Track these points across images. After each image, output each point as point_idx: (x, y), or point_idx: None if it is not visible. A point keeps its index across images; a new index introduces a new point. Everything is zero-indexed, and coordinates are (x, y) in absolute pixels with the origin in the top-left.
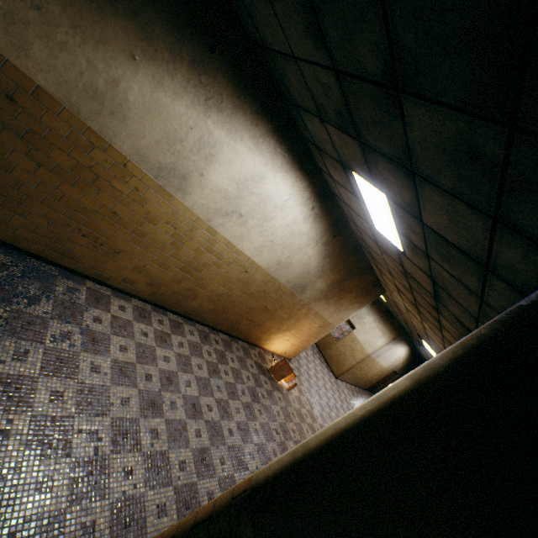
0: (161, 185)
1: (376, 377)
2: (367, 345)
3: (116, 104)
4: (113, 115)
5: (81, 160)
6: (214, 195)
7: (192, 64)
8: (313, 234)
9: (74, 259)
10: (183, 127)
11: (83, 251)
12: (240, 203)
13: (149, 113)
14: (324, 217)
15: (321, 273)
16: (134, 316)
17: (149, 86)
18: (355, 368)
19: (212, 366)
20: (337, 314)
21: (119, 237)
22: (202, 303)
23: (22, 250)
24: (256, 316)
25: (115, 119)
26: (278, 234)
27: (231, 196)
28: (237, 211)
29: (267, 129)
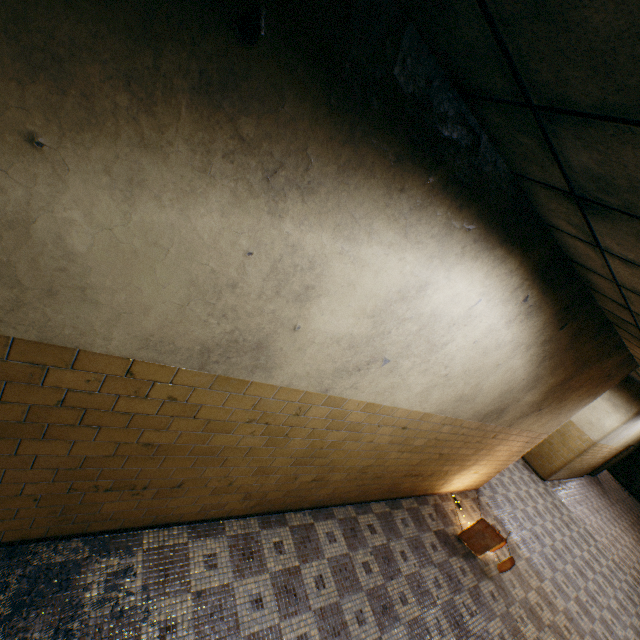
0: (218, 374)
1: (601, 460)
2: (588, 426)
3: (48, 271)
4: (53, 297)
5: (34, 399)
6: (328, 350)
7: (204, 95)
8: (521, 337)
9: (108, 518)
10: (228, 258)
11: (118, 505)
12: (381, 344)
13: (136, 261)
14: (546, 304)
15: (532, 383)
16: (234, 566)
17: (108, 199)
18: (572, 463)
19: (378, 600)
20: (553, 420)
21: (171, 468)
22: (337, 486)
23: (14, 542)
24: (425, 467)
25: (64, 302)
26: (457, 360)
27: (361, 339)
28: (377, 357)
29: (427, 189)
